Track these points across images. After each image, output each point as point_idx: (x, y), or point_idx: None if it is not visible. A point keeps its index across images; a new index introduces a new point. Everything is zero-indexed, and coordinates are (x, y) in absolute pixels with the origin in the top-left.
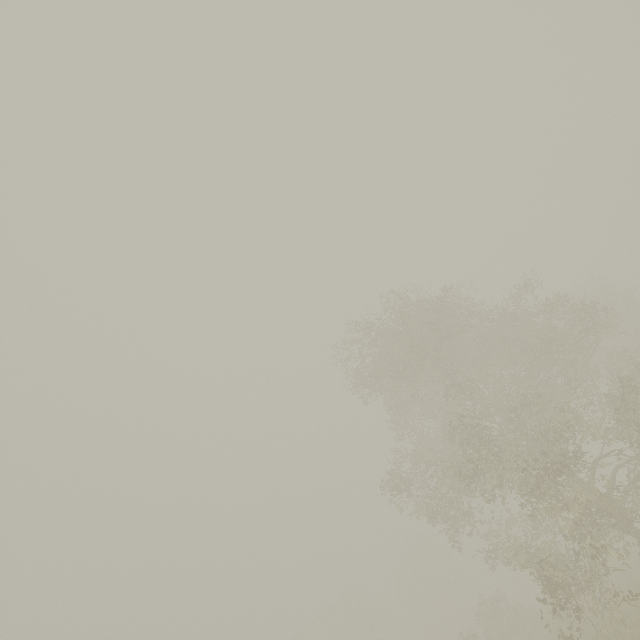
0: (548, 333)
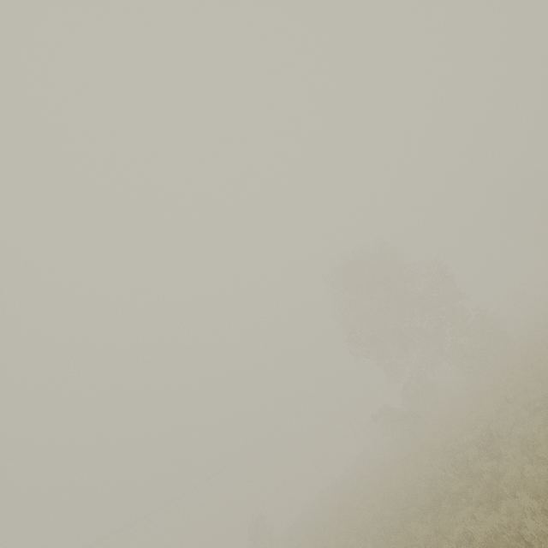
0: None
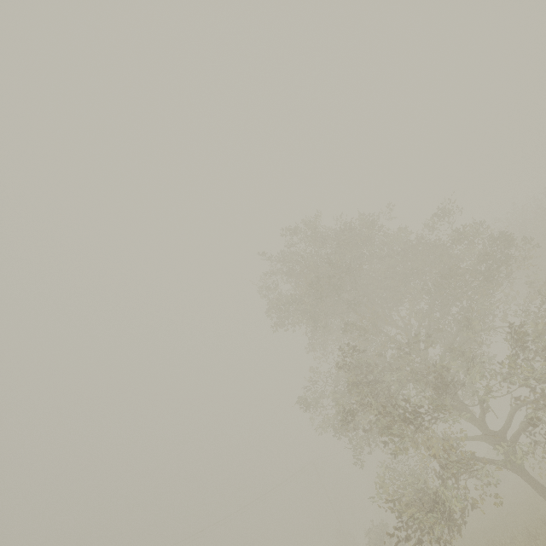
0: (451, 268)
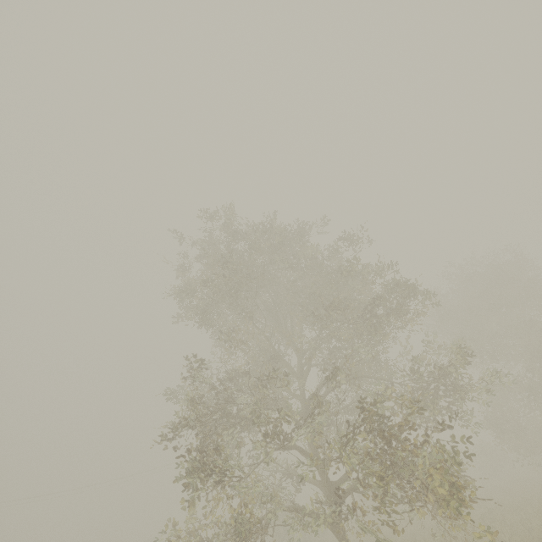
0: (342, 302)
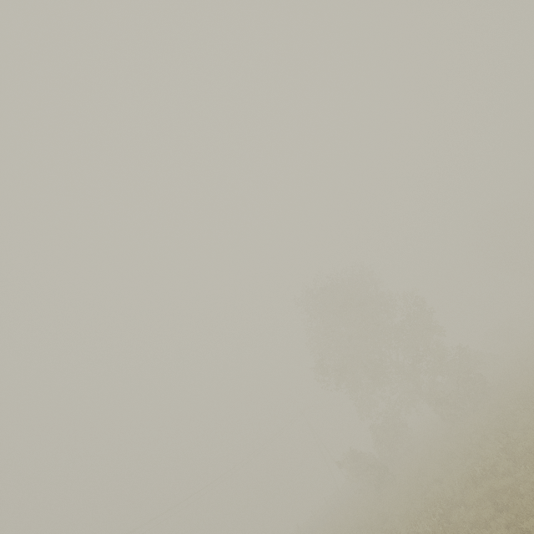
0: None
